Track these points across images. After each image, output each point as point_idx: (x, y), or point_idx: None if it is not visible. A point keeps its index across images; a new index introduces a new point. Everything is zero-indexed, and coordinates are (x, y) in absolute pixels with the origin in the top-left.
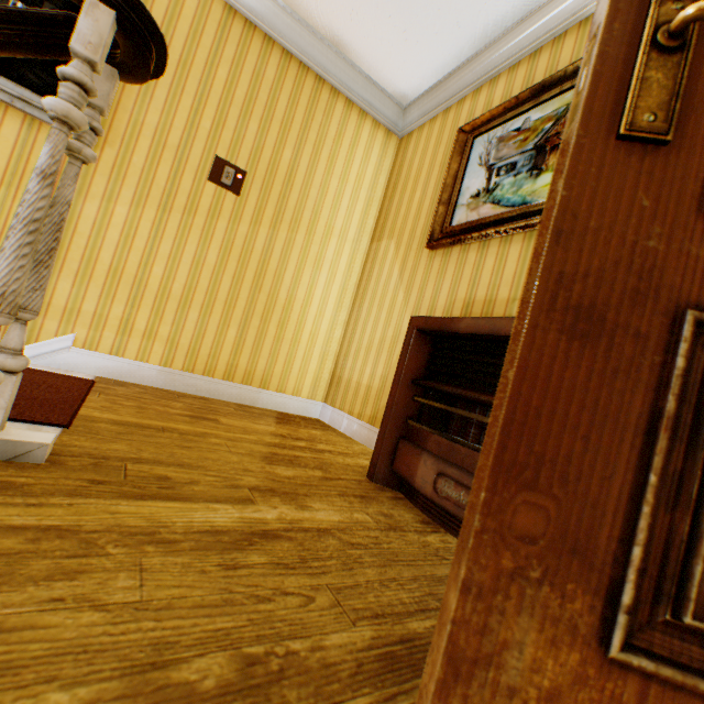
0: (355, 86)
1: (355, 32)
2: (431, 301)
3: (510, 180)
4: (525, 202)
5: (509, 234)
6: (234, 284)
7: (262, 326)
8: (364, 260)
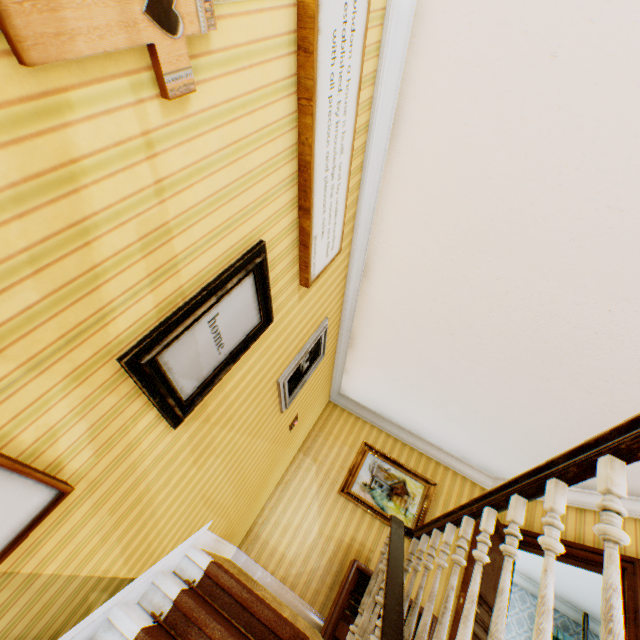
0: (336, 381)
1: (355, 377)
2: (334, 523)
3: (380, 491)
4: (383, 508)
5: (375, 517)
6: (262, 478)
7: (253, 501)
8: (292, 458)
